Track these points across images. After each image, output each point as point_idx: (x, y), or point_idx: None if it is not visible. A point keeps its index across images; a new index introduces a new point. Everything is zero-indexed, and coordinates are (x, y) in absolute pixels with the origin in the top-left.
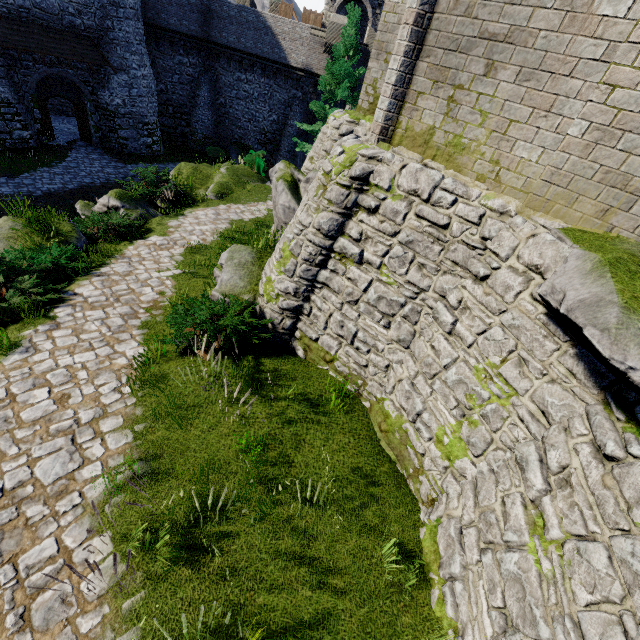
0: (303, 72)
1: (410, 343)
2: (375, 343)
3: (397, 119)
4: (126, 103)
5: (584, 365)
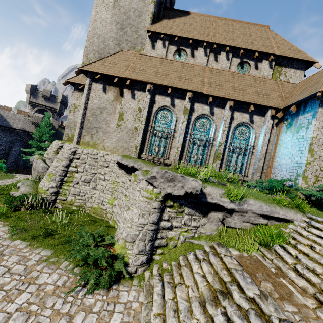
0: (21, 130)
1: (96, 187)
2: (86, 192)
3: (80, 140)
4: None
5: (125, 171)
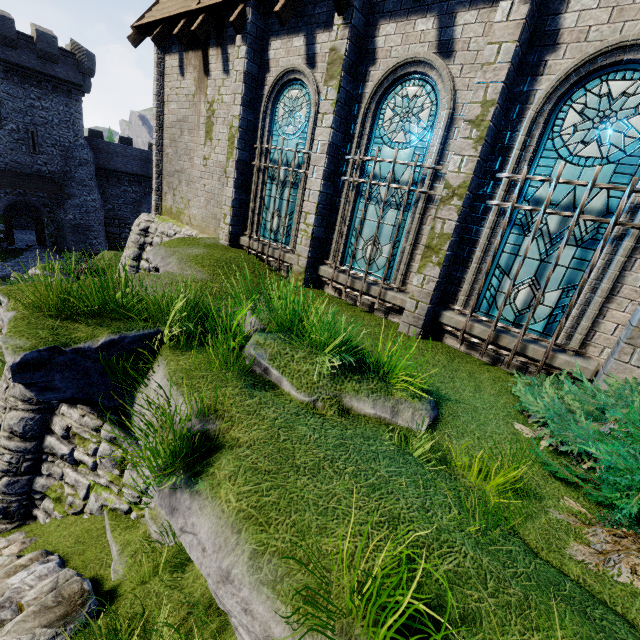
0: None
1: None
2: None
3: (162, 204)
4: (77, 218)
5: None
